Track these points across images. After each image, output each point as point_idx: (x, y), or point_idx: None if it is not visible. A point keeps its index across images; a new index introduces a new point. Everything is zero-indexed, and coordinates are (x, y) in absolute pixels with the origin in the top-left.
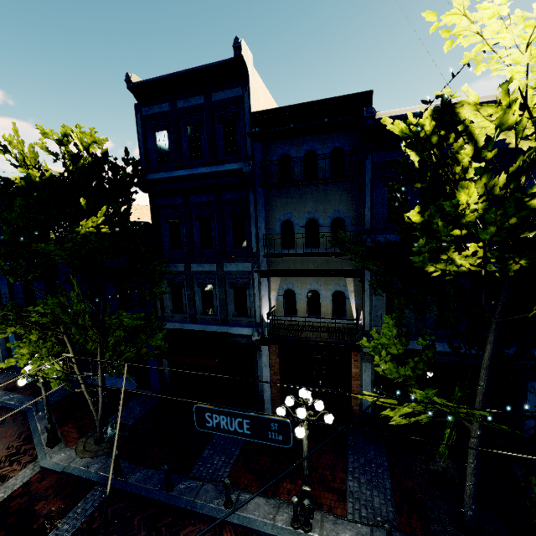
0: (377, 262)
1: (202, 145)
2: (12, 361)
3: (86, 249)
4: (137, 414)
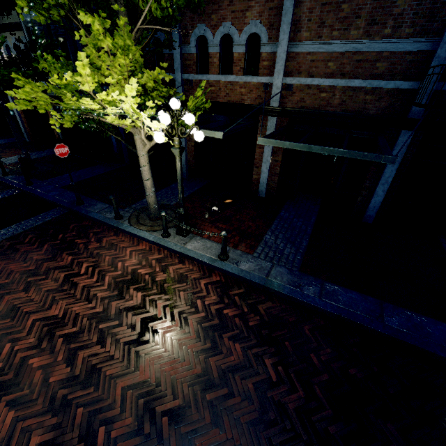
0: None
1: None
2: None
3: None
4: None
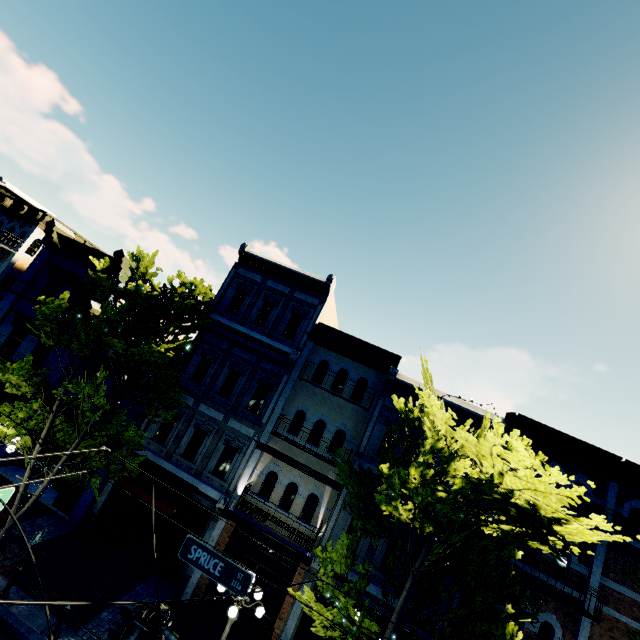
0: (355, 485)
1: (269, 318)
2: (6, 419)
3: (142, 357)
4: (43, 537)
